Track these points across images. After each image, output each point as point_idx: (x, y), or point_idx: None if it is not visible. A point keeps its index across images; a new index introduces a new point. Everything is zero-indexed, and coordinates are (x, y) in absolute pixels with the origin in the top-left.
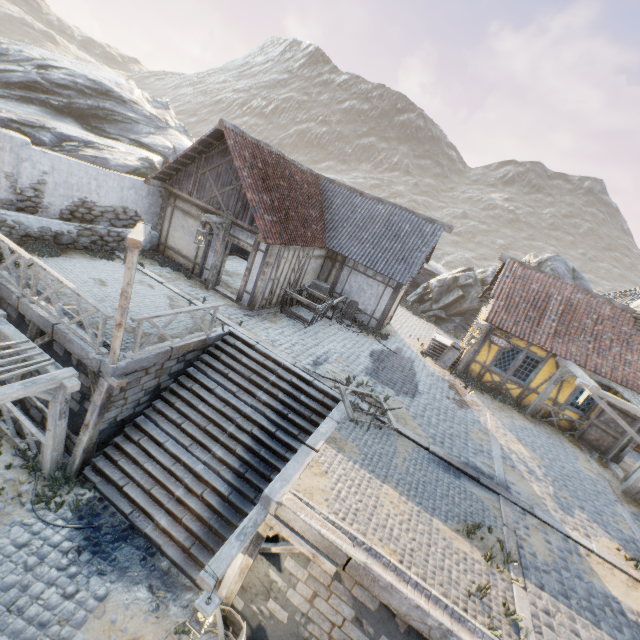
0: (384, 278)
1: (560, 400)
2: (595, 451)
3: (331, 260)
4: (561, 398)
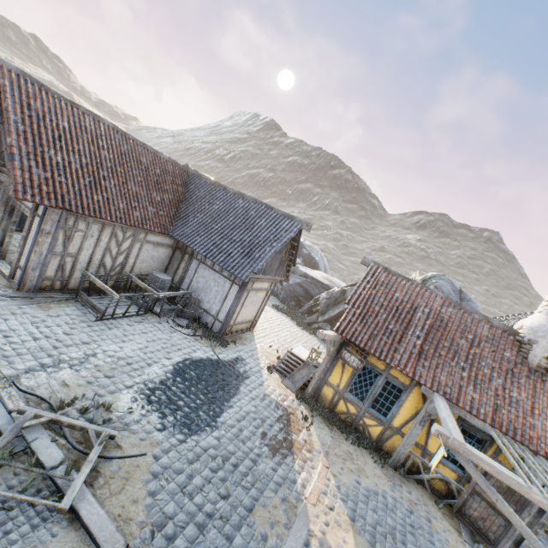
0: (230, 273)
1: (431, 448)
2: (481, 538)
3: (181, 251)
4: (432, 445)
